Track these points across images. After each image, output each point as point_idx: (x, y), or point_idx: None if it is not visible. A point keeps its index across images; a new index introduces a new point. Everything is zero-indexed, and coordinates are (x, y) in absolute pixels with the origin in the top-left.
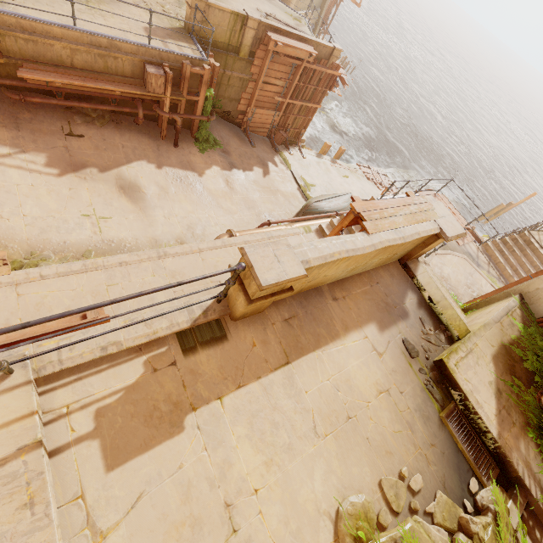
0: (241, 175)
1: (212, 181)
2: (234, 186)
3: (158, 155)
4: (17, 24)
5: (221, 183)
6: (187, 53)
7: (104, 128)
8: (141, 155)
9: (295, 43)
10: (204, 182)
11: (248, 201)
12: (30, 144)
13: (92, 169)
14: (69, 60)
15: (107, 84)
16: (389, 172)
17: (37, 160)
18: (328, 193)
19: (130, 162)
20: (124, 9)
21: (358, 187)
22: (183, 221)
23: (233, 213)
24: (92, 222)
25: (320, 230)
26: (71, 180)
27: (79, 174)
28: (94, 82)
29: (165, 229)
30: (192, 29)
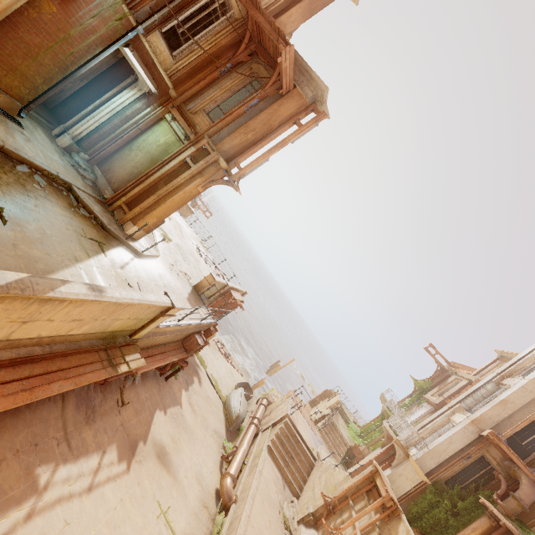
0: (193, 391)
1: (187, 410)
2: (194, 407)
3: (161, 397)
4: (154, 330)
5: (190, 408)
6: (211, 320)
7: (137, 384)
8: (155, 404)
9: (239, 296)
10: (184, 414)
11: (204, 421)
12: (105, 436)
13: (140, 443)
14: (157, 342)
15: (172, 356)
16: (223, 340)
17: (113, 458)
18: (222, 383)
19: (153, 417)
20: (172, 281)
21: (224, 366)
22: (193, 474)
23: (203, 441)
24: (164, 523)
25: (268, 449)
26: (135, 470)
27: (136, 457)
28: (167, 358)
29: (192, 494)
30: (203, 293)
